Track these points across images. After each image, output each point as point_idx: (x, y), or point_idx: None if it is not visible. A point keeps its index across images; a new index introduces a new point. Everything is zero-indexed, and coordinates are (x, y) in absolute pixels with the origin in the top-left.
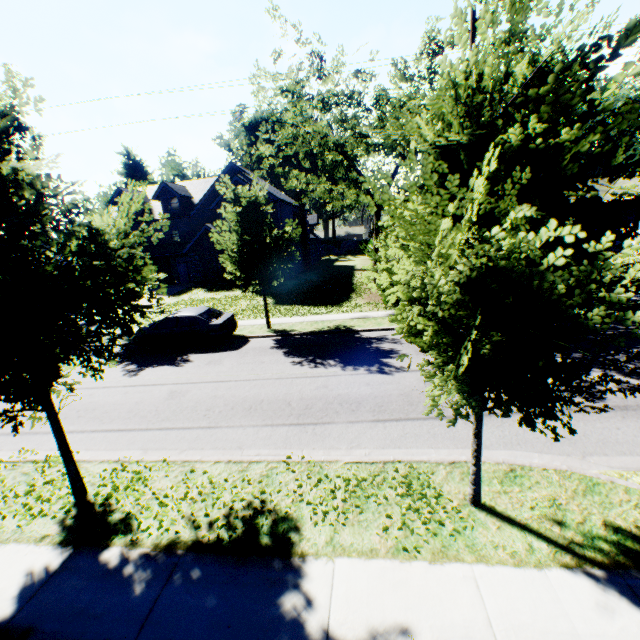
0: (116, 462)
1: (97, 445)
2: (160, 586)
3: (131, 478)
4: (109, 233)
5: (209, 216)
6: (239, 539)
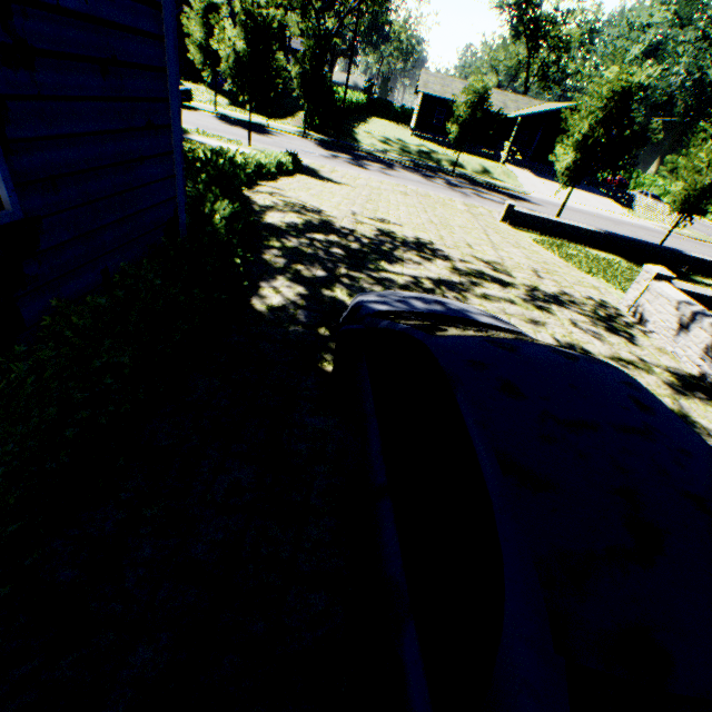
0: None
1: None
2: None
3: None
4: None
5: None
6: None
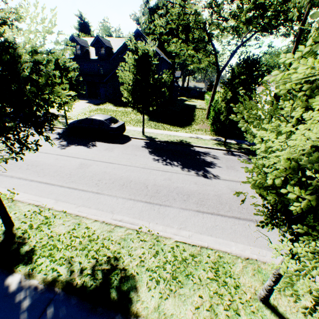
0: (37, 206)
1: (31, 191)
2: (36, 317)
3: (42, 221)
4: (17, 46)
5: (120, 62)
6: (96, 289)
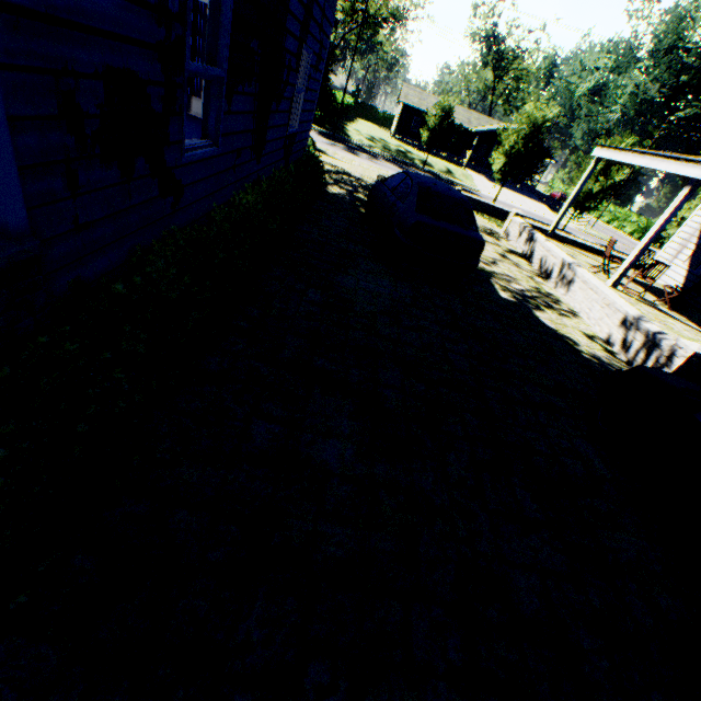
0: None
1: None
2: None
3: None
4: None
5: None
6: None
